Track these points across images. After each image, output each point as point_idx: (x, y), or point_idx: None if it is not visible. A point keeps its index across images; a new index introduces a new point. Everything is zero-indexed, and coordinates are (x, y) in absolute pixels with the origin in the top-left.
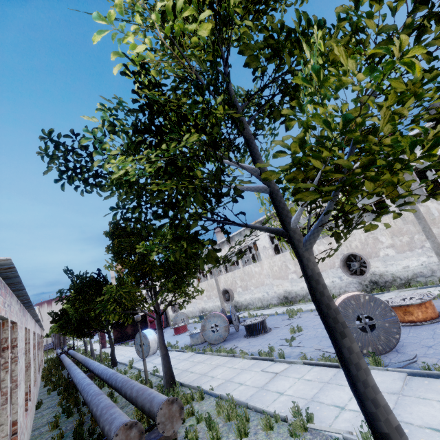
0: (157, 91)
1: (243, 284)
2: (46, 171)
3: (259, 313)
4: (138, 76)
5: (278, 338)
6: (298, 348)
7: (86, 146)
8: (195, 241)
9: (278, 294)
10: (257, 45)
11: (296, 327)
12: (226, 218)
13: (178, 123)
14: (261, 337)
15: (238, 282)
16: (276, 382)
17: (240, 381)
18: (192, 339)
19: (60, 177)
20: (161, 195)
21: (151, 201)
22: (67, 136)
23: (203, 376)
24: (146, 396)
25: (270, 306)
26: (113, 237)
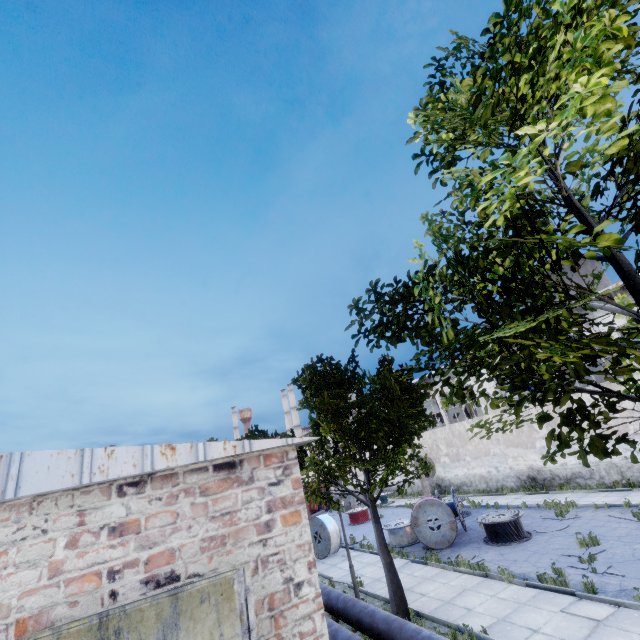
0: (531, 227)
1: (450, 452)
2: (348, 326)
3: (487, 502)
4: (462, 200)
5: (557, 553)
6: (612, 577)
7: (402, 294)
8: (569, 423)
9: (517, 472)
10: (635, 142)
11: (588, 537)
12: (608, 389)
13: (540, 261)
14: (520, 547)
15: (443, 447)
16: (605, 638)
17: (528, 625)
18: (394, 536)
19: (358, 332)
20: (515, 357)
21: (503, 365)
22: (389, 285)
23: (449, 605)
24: (411, 633)
25: (504, 490)
26: (312, 386)
